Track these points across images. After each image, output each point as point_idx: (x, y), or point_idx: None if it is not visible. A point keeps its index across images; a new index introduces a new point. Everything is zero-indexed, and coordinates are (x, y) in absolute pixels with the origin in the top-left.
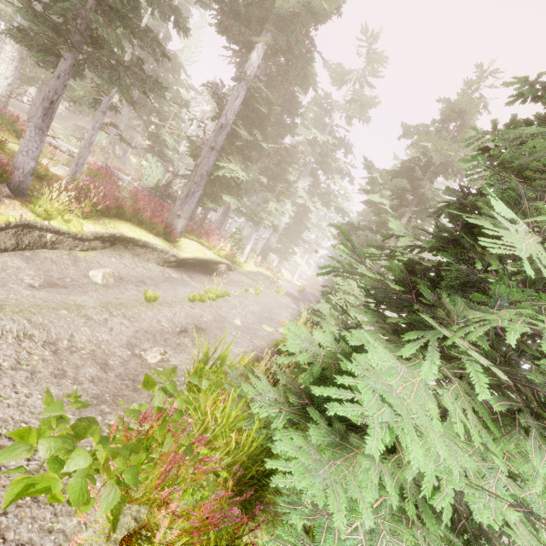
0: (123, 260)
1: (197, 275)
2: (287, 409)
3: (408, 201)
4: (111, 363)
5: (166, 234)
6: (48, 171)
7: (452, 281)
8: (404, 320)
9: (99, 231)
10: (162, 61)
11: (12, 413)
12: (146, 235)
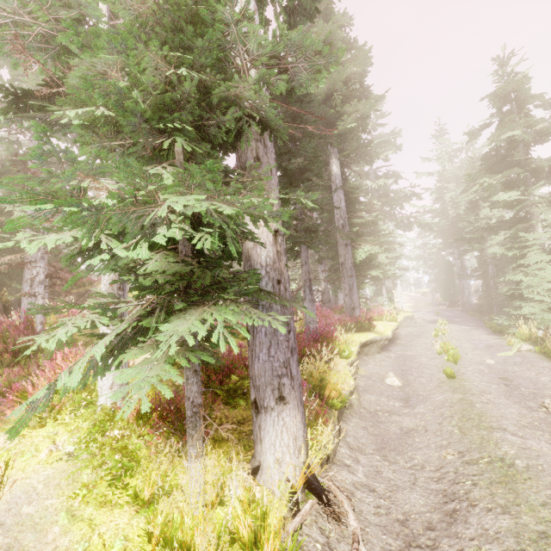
0: (370, 363)
1: (393, 347)
2: None
3: (524, 181)
4: None
5: (369, 326)
6: (300, 327)
7: None
8: None
9: (356, 349)
10: (332, 213)
11: None
12: (364, 334)
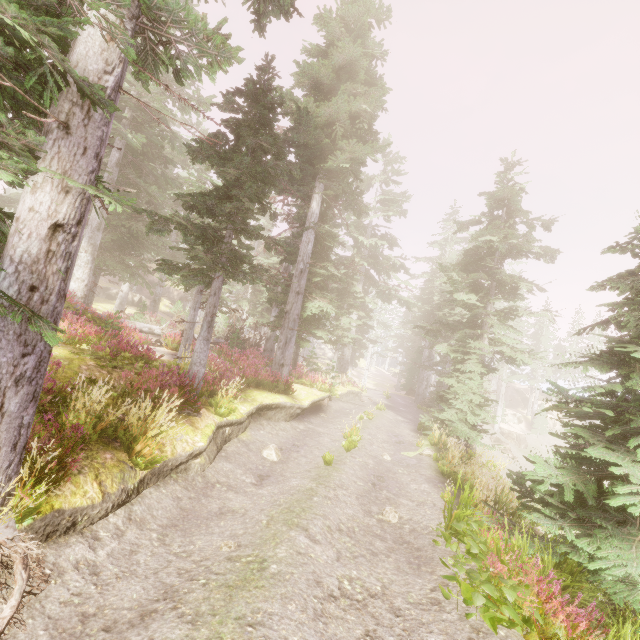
0: (266, 429)
1: (312, 419)
2: (564, 524)
3: (488, 289)
4: (378, 533)
5: (286, 388)
6: None
7: (639, 397)
8: (616, 431)
9: (250, 409)
10: (275, 249)
11: (397, 588)
12: (274, 396)
